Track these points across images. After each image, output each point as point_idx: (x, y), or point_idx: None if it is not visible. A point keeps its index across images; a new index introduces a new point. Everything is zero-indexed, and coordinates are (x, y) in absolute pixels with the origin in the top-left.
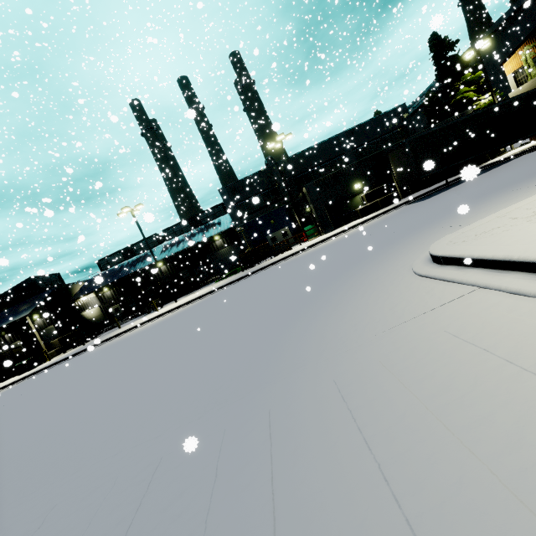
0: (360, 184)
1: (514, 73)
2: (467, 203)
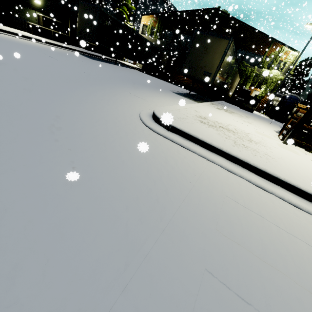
0: (41, 2)
1: (144, 25)
2: (131, 83)
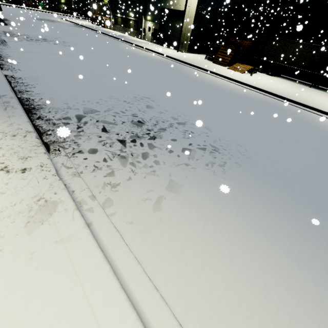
0: (64, 1)
1: None
2: None
